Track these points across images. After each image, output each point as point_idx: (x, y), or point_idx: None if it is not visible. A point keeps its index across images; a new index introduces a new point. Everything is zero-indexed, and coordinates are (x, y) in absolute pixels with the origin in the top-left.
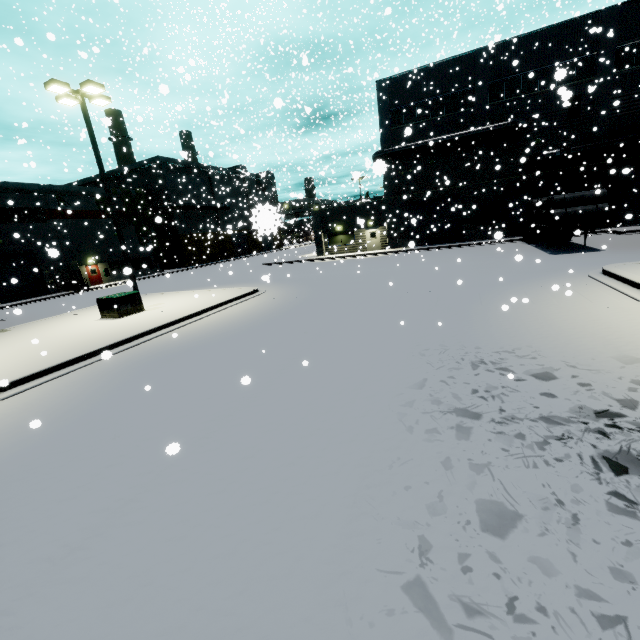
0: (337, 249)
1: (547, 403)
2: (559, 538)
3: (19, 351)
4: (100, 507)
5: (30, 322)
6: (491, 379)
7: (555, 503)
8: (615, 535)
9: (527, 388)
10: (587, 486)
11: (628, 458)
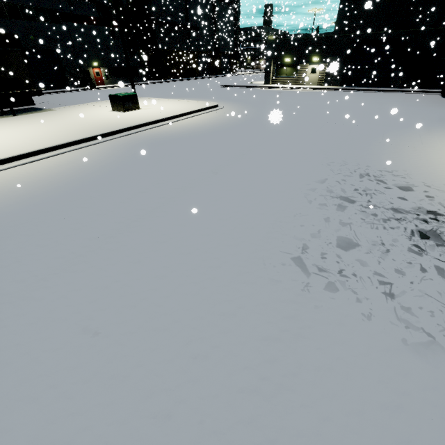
0: (281, 80)
1: (399, 202)
2: (375, 256)
3: (67, 124)
4: (141, 208)
5: (66, 106)
6: (369, 185)
7: (380, 244)
8: (405, 259)
9: (391, 193)
10: (402, 240)
11: (433, 233)
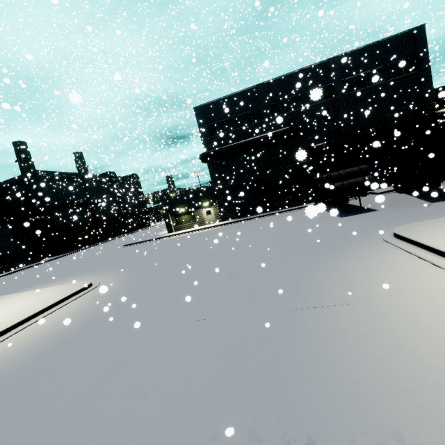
0: (183, 226)
1: None
2: None
3: None
4: None
5: None
6: None
7: None
8: None
9: None
10: None
11: None
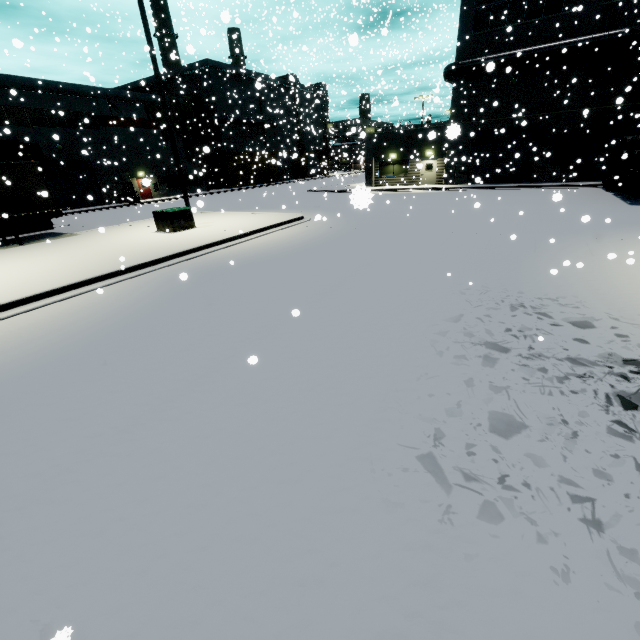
0: (387, 180)
1: (578, 347)
2: (556, 445)
3: (91, 253)
4: (180, 377)
5: (94, 229)
6: (527, 321)
7: (560, 422)
8: (606, 449)
9: (561, 333)
10: (594, 414)
11: None
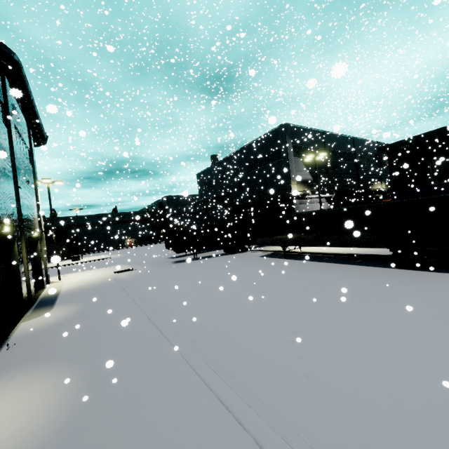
0: None
1: None
2: None
3: None
4: None
5: (70, 259)
6: None
7: None
8: None
9: None
10: None
11: None
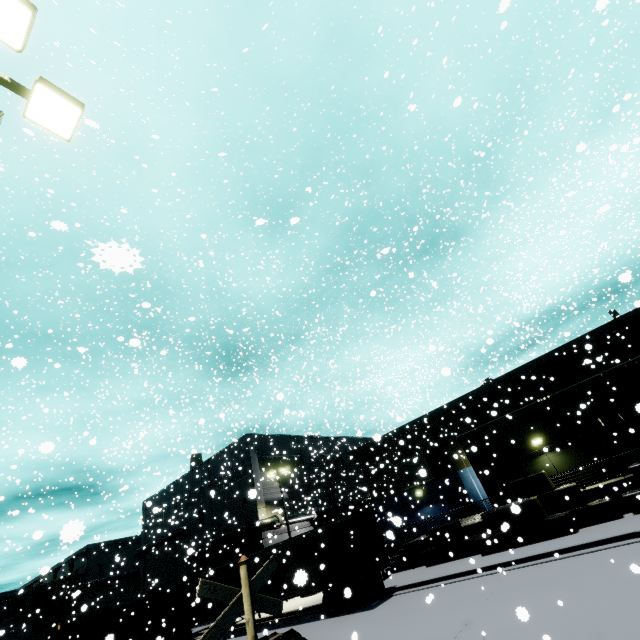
0: None
1: None
2: None
3: None
4: None
5: None
6: None
7: None
8: None
9: None
10: None
11: None
